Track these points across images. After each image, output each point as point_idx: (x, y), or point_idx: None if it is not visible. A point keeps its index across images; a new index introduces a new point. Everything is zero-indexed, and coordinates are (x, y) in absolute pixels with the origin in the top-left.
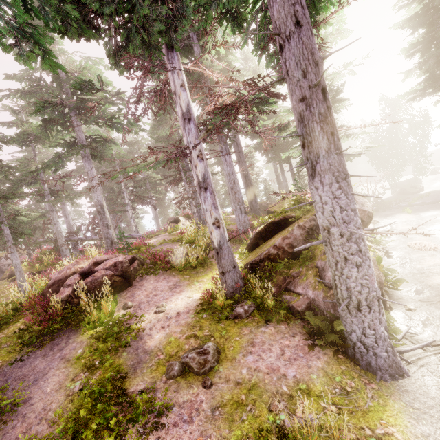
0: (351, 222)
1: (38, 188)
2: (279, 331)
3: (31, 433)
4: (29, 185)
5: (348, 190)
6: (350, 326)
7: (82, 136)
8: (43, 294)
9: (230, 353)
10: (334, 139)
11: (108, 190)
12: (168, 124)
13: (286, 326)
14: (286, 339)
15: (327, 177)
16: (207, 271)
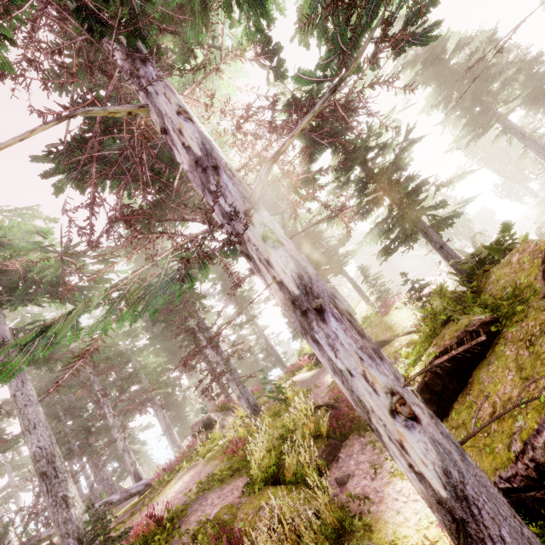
0: None
1: None
2: None
3: None
4: None
5: None
6: None
7: (4, 330)
8: None
9: None
10: None
11: (74, 414)
12: None
13: None
14: None
15: None
16: None
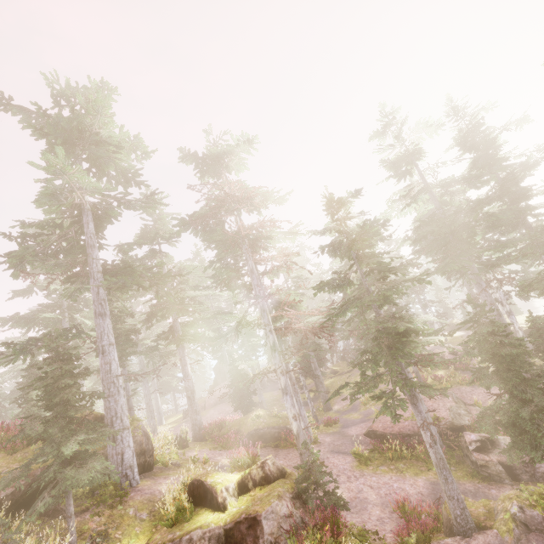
0: None
1: None
2: None
3: None
4: None
5: None
6: None
7: None
8: None
9: None
10: None
11: None
12: None
13: None
14: None
15: None
16: None
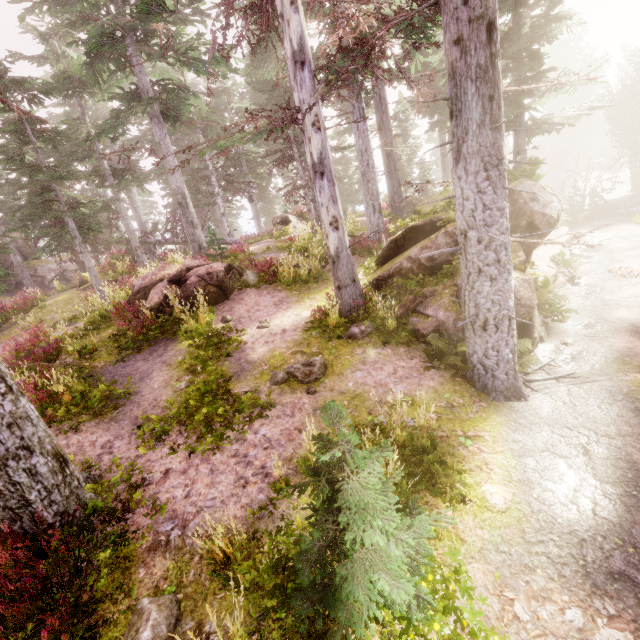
0: (494, 225)
1: (91, 164)
2: (396, 353)
3: (148, 414)
4: (82, 160)
5: (498, 182)
6: (473, 348)
7: (147, 82)
8: (129, 302)
9: (338, 368)
10: (492, 107)
11: (187, 172)
12: (274, 59)
13: (405, 349)
14: (402, 361)
15: (474, 162)
16: (322, 288)
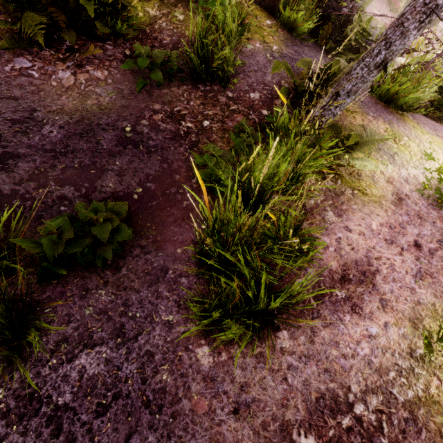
0: None
1: None
2: None
3: None
4: None
5: None
6: None
7: None
8: None
9: None
10: None
11: None
12: None
13: None
14: None
15: None
16: None
